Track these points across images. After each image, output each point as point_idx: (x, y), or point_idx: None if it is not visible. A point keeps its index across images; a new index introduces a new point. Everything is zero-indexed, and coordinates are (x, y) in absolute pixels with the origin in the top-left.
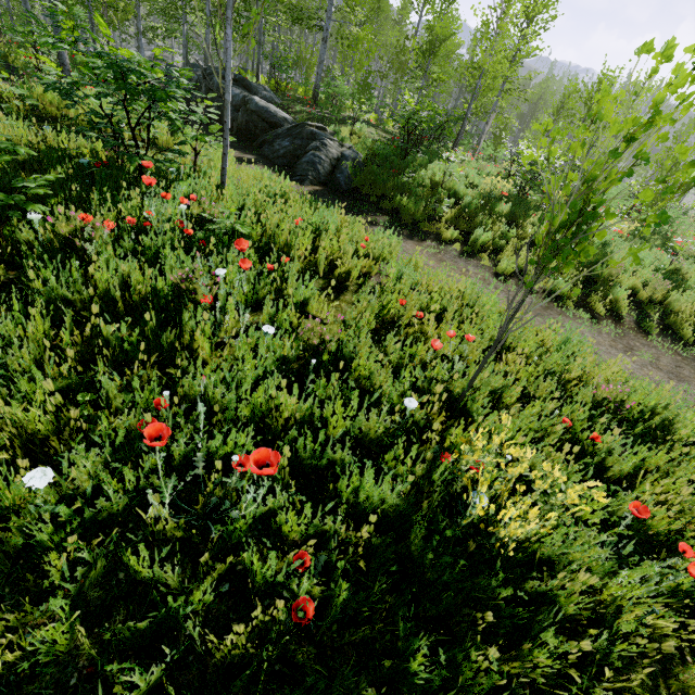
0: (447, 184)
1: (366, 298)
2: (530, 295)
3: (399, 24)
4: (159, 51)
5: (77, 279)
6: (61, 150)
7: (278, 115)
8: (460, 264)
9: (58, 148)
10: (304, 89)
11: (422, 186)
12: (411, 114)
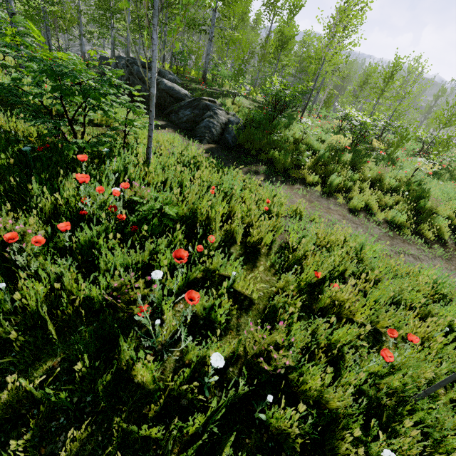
0: (304, 139)
1: (287, 274)
2: (378, 226)
3: (254, 28)
4: (93, 52)
5: (4, 299)
6: (9, 135)
7: (181, 92)
8: (324, 203)
9: (6, 133)
10: (196, 72)
11: (287, 142)
12: (278, 91)
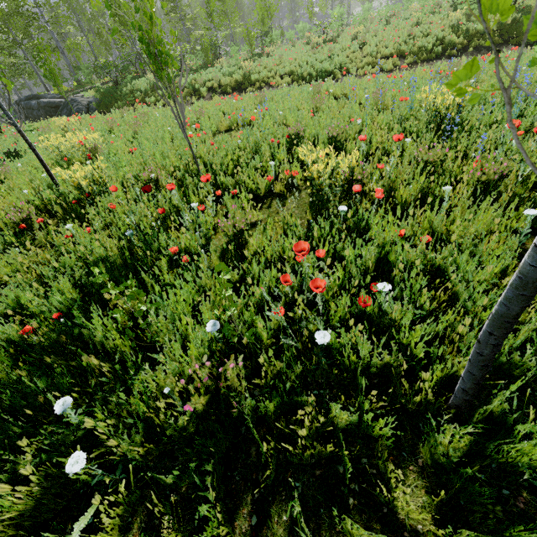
0: (139, 87)
1: None
2: None
3: None
4: None
5: None
6: None
7: (56, 102)
8: None
9: None
10: (75, 83)
11: (128, 95)
12: (102, 68)
